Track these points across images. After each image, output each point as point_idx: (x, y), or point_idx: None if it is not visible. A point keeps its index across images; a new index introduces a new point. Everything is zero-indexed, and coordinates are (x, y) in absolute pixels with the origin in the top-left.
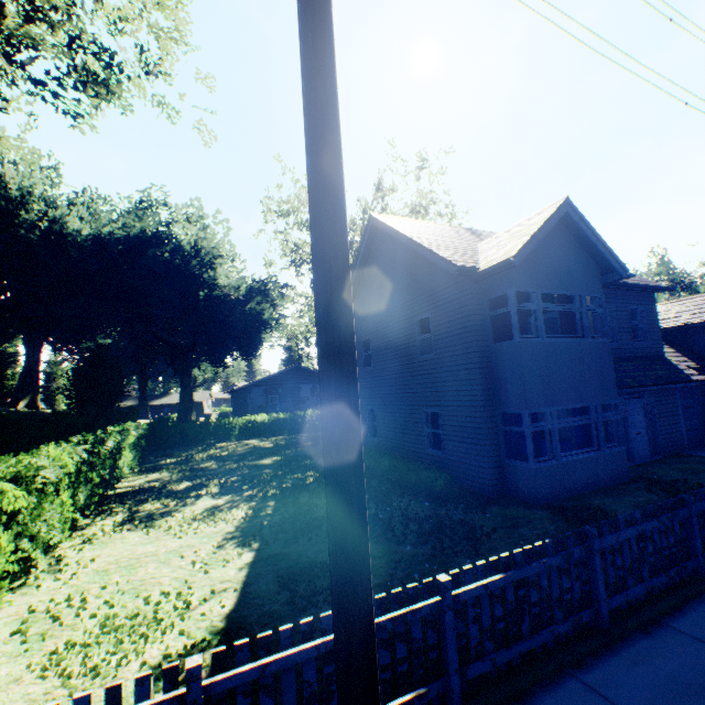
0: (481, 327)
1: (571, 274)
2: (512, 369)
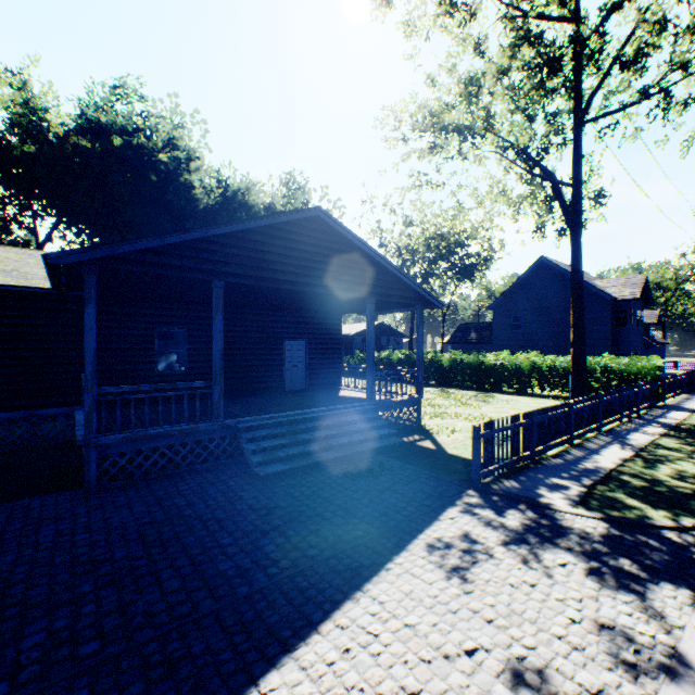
0: (611, 320)
1: (638, 303)
2: (624, 337)
